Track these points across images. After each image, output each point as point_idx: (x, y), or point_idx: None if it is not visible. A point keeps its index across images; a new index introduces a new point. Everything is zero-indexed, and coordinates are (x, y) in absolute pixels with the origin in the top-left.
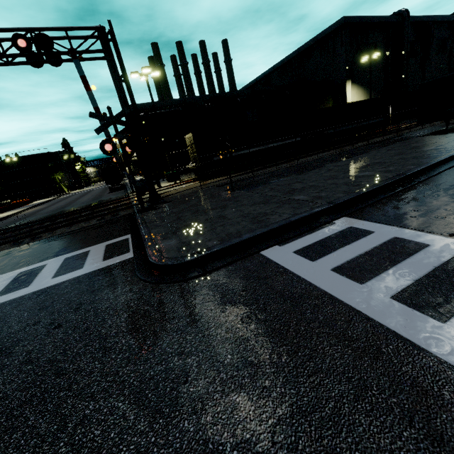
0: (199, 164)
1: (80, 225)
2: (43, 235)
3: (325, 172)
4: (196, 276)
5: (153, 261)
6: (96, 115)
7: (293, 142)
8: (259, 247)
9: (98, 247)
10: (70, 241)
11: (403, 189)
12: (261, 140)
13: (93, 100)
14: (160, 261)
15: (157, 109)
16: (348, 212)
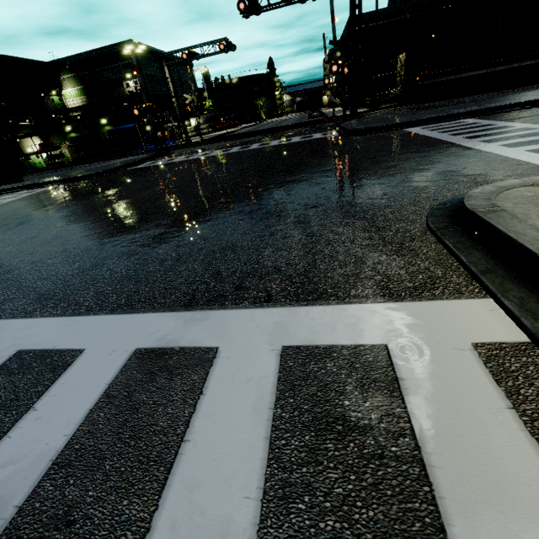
0: (403, 88)
1: (299, 130)
2: (278, 133)
3: (511, 97)
4: (368, 134)
5: (350, 129)
6: (333, 43)
7: (536, 63)
8: (404, 127)
9: (317, 134)
10: (298, 134)
11: (537, 106)
12: (488, 61)
13: (334, 30)
14: (354, 129)
15: (379, 19)
16: (473, 116)
